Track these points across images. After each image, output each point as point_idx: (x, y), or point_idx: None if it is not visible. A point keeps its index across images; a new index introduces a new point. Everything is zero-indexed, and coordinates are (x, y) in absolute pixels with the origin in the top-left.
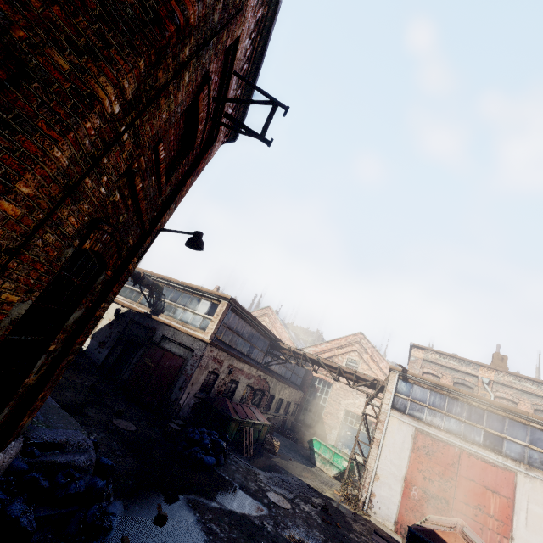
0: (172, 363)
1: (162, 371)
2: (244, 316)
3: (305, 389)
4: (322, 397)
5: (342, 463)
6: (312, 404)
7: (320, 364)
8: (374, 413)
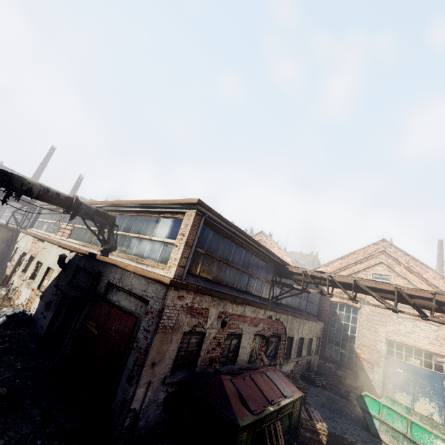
0: (119, 327)
1: (106, 342)
2: (230, 232)
3: (325, 317)
4: (349, 326)
5: (434, 444)
6: (338, 335)
7: (359, 289)
8: (433, 341)
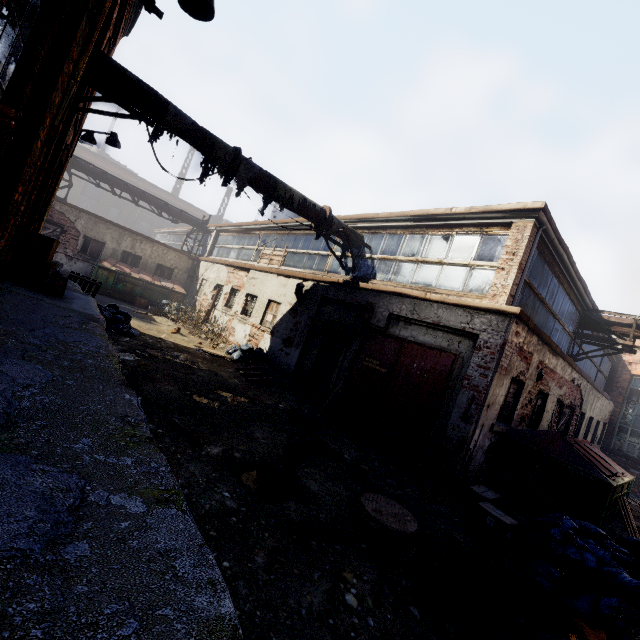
0: (427, 365)
1: (407, 380)
2: (555, 256)
3: (617, 397)
4: None
5: None
6: (638, 423)
7: None
8: None
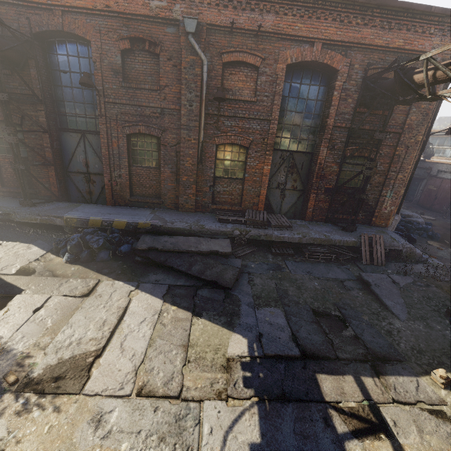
0: (450, 185)
1: (443, 191)
2: None
3: None
4: None
5: None
6: None
7: None
8: None
